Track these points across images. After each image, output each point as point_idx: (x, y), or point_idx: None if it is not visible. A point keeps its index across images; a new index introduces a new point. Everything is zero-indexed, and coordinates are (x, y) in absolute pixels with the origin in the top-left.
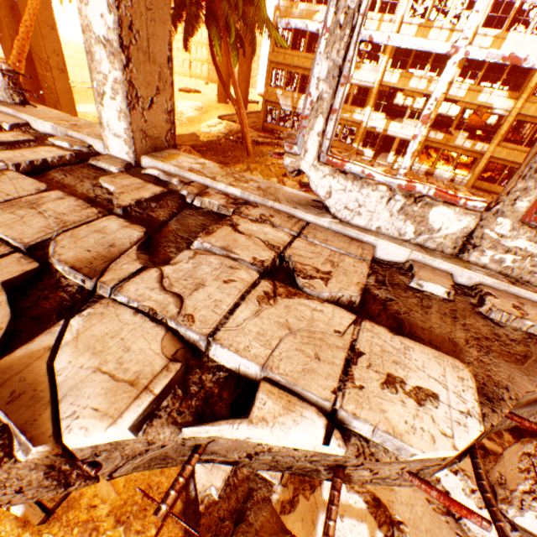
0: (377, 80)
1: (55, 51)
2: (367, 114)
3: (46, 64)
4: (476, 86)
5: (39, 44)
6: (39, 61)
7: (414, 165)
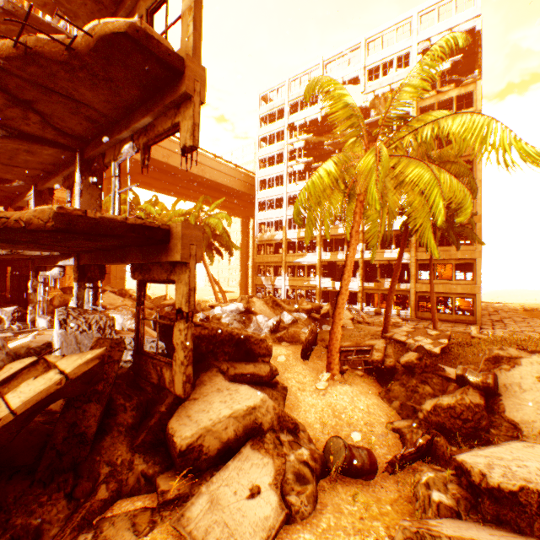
0: (317, 259)
1: (122, 270)
2: (317, 279)
3: (115, 276)
4: (379, 250)
5: (115, 268)
6: (113, 276)
7: (364, 308)
